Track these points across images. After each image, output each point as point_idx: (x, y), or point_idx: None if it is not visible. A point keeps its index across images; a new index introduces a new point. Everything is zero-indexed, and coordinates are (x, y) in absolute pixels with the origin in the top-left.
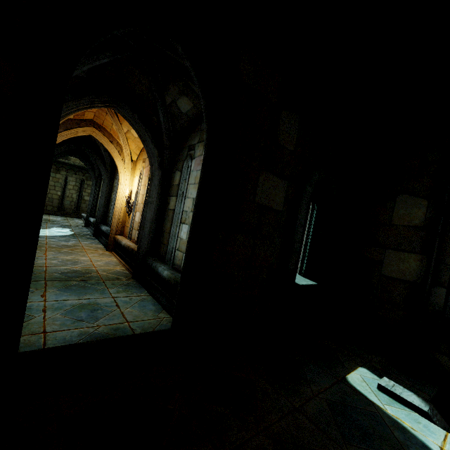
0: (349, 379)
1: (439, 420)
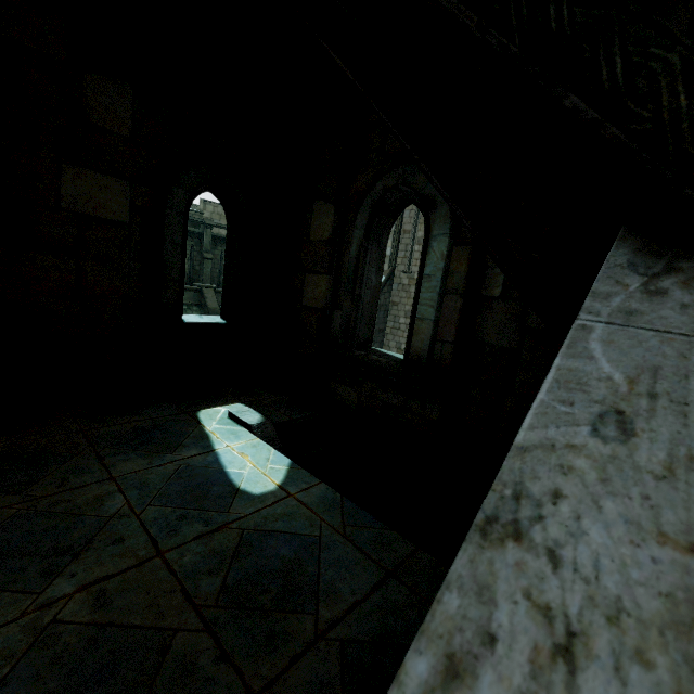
0: (202, 412)
1: (265, 432)
